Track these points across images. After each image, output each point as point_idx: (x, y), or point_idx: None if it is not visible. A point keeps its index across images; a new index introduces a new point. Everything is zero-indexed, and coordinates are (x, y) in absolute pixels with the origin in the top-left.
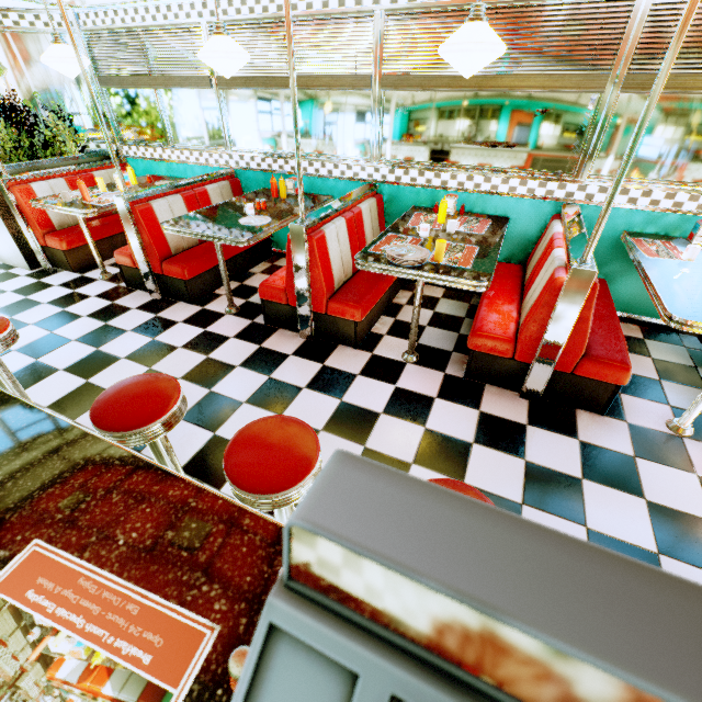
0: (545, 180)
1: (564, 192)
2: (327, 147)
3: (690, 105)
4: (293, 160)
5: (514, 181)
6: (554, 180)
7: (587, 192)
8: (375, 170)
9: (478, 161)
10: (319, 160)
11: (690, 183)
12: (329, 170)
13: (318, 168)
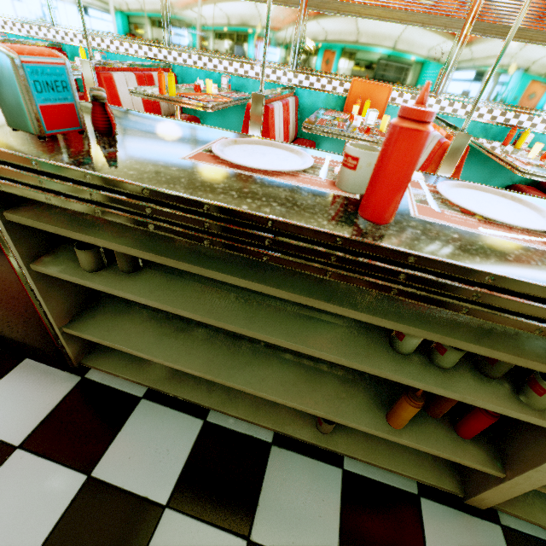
0: (150, 46)
1: (162, 55)
2: (22, 12)
3: (201, 2)
4: (1, 20)
5: (136, 46)
6: (154, 46)
7: (173, 56)
8: (56, 33)
9: (114, 31)
10: (18, 21)
11: (217, 53)
12: (28, 30)
13: (20, 28)
